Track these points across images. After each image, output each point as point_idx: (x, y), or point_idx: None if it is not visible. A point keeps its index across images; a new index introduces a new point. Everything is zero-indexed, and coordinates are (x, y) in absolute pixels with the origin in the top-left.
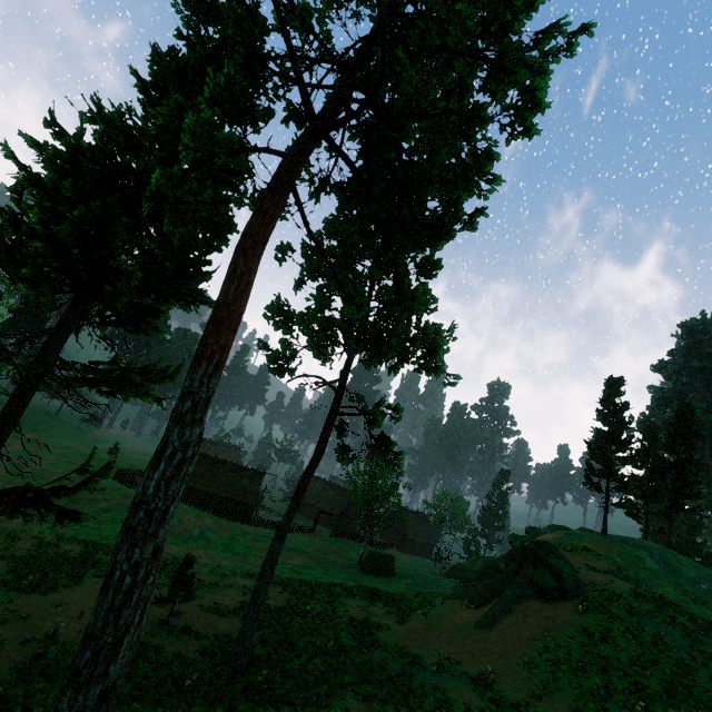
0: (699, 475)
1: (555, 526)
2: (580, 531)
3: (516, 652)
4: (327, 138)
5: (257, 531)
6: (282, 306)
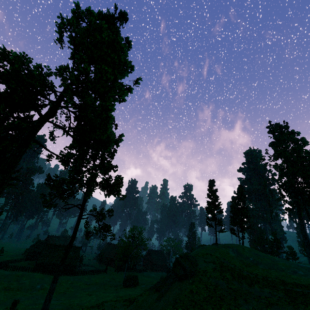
0: (248, 212)
1: (200, 245)
2: (207, 245)
3: (165, 308)
4: (49, 121)
5: (75, 278)
6: (50, 179)
